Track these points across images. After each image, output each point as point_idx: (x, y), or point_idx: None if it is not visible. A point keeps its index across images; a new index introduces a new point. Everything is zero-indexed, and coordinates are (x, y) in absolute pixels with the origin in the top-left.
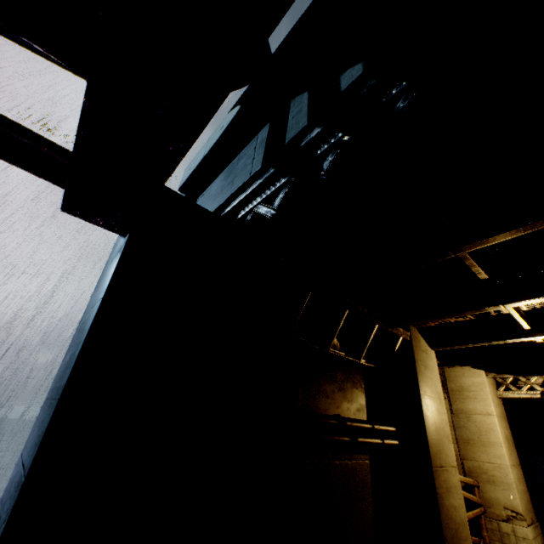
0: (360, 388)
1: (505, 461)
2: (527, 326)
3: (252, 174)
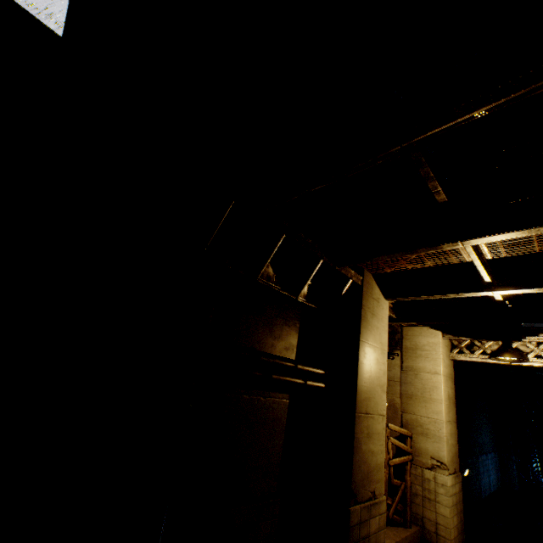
0: (294, 328)
1: (441, 417)
2: (488, 278)
3: None
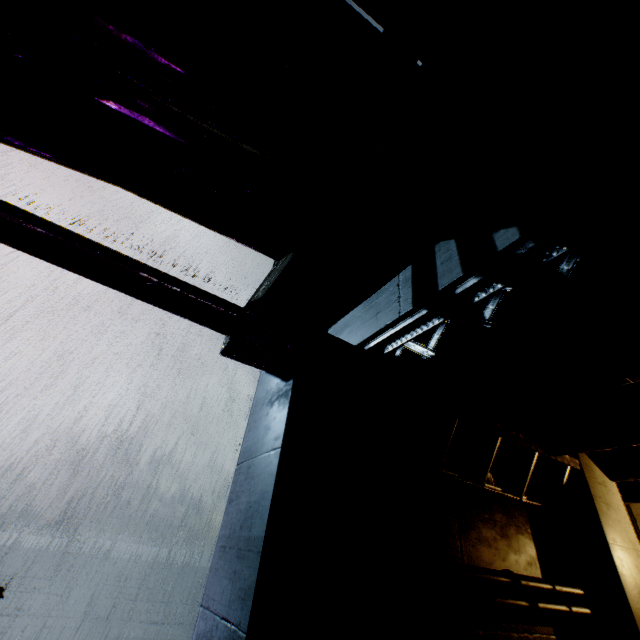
0: (526, 534)
1: None
2: None
3: (402, 314)
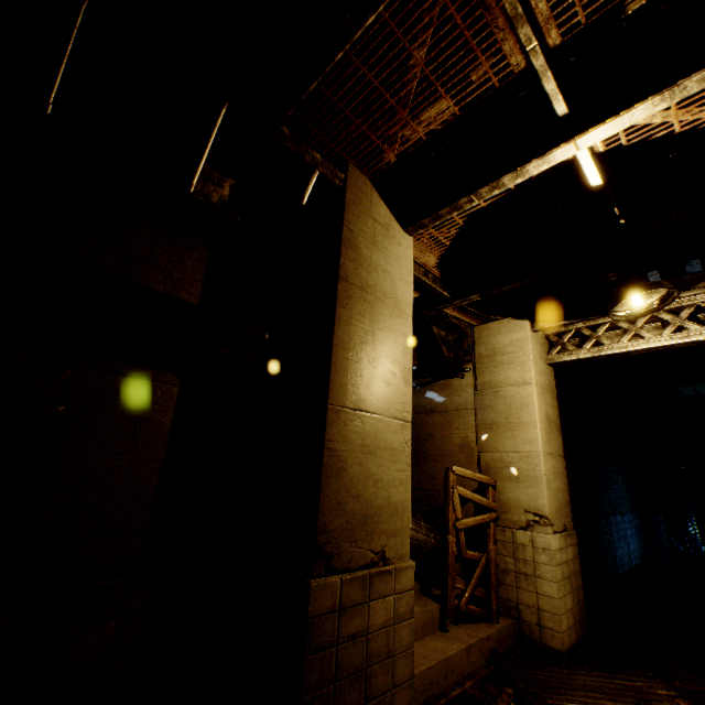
0: (194, 255)
1: (537, 448)
2: (561, 103)
3: None
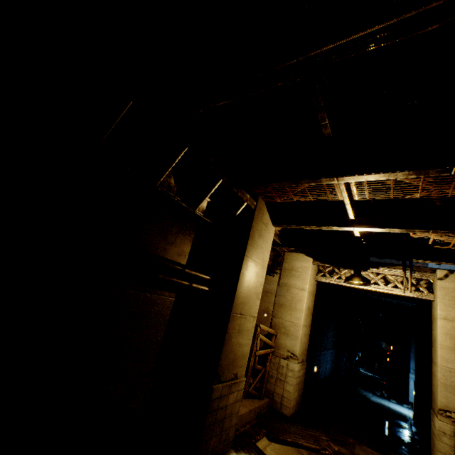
0: (189, 237)
1: (300, 322)
2: (352, 216)
3: None
